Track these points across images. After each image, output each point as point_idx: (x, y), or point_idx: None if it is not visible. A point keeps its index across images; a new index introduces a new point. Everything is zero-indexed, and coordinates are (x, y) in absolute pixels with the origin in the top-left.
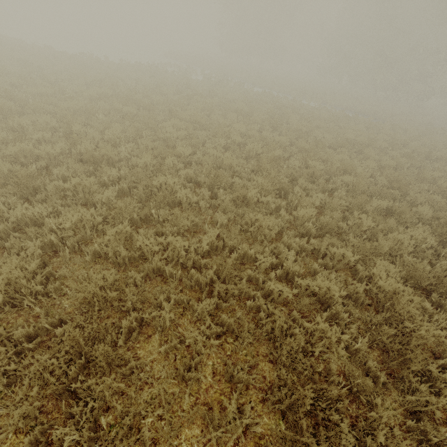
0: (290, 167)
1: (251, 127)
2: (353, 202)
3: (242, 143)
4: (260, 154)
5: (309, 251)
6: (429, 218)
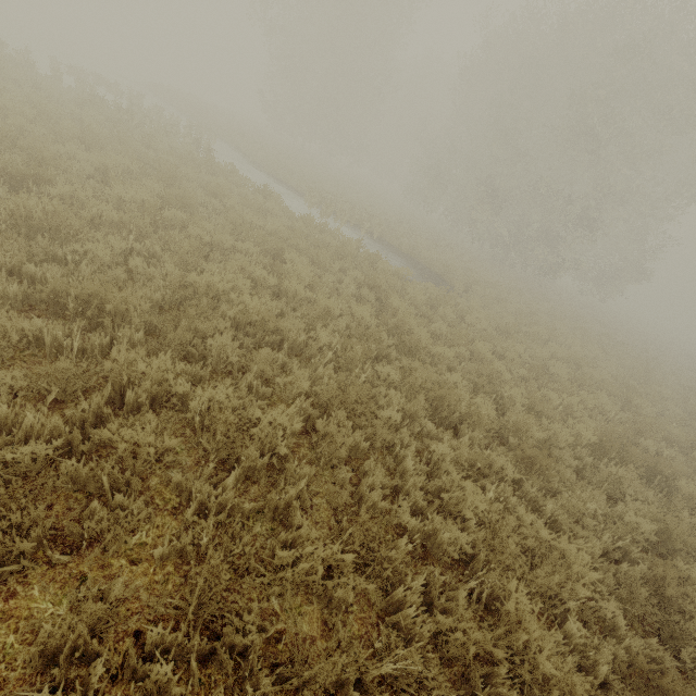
0: None
1: None
2: None
3: None
4: None
5: None
6: None
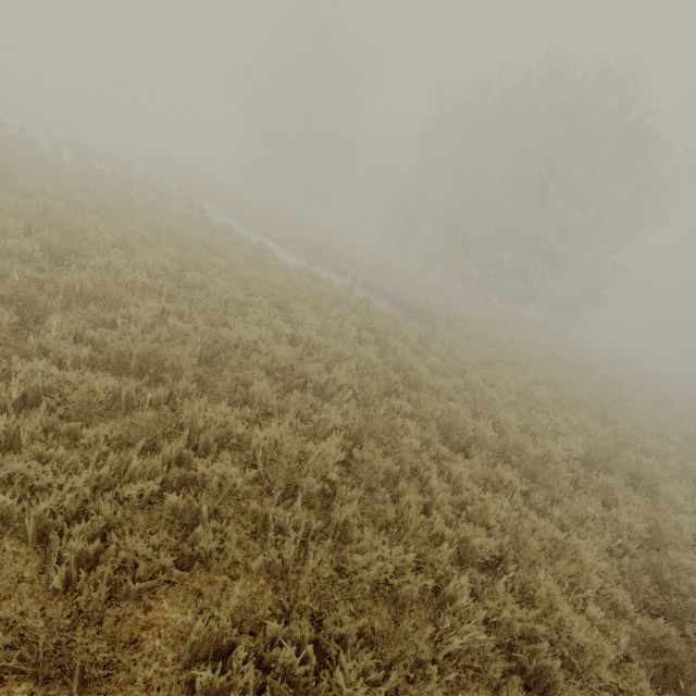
0: None
1: None
2: None
3: None
4: None
5: None
6: None
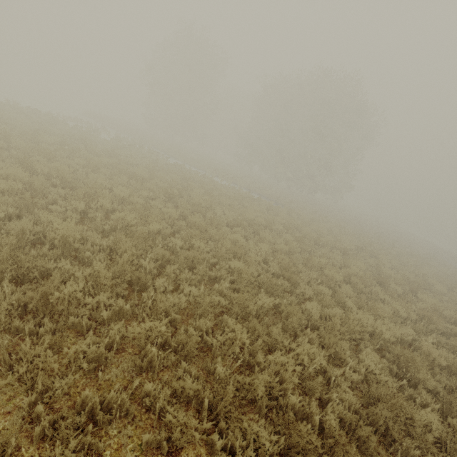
0: (170, 245)
1: (140, 193)
2: (235, 299)
3: (119, 210)
4: (134, 225)
5: (143, 407)
6: (317, 319)
